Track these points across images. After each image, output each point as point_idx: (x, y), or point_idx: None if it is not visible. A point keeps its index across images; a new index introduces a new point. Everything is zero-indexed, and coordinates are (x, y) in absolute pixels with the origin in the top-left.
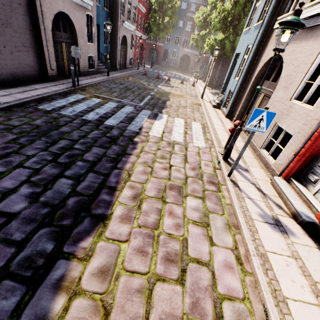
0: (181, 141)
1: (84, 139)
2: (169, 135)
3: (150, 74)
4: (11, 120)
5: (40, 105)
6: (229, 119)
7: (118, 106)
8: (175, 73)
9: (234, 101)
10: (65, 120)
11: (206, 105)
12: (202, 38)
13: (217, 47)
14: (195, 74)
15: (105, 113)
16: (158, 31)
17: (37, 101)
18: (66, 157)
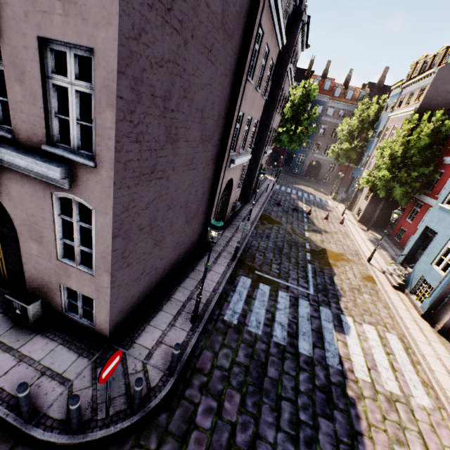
0: (399, 393)
1: (300, 396)
2: (378, 377)
3: (282, 199)
4: (218, 355)
5: (224, 313)
6: (427, 321)
7: (292, 300)
8: (306, 190)
9: (436, 301)
10: (262, 349)
11: (383, 283)
12: (346, 153)
13: (397, 211)
14: (335, 195)
15: (288, 322)
16: (289, 142)
17: (217, 303)
18: (305, 444)
